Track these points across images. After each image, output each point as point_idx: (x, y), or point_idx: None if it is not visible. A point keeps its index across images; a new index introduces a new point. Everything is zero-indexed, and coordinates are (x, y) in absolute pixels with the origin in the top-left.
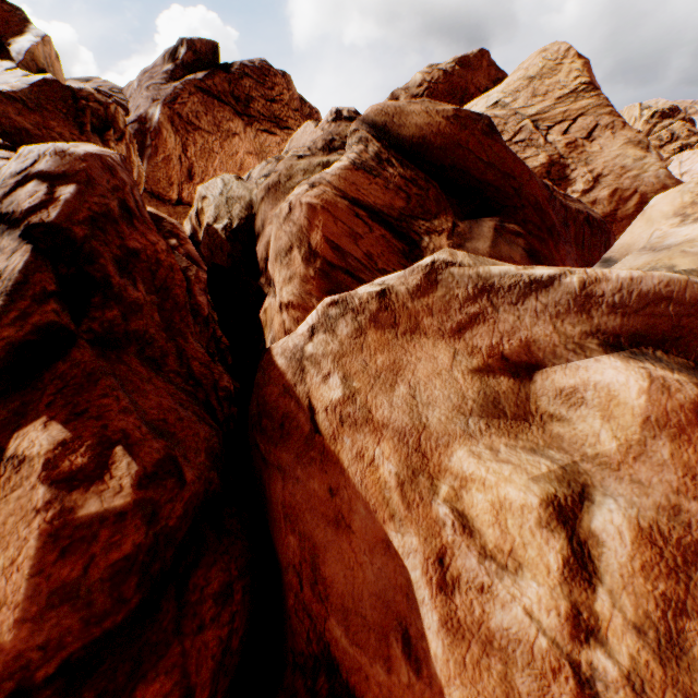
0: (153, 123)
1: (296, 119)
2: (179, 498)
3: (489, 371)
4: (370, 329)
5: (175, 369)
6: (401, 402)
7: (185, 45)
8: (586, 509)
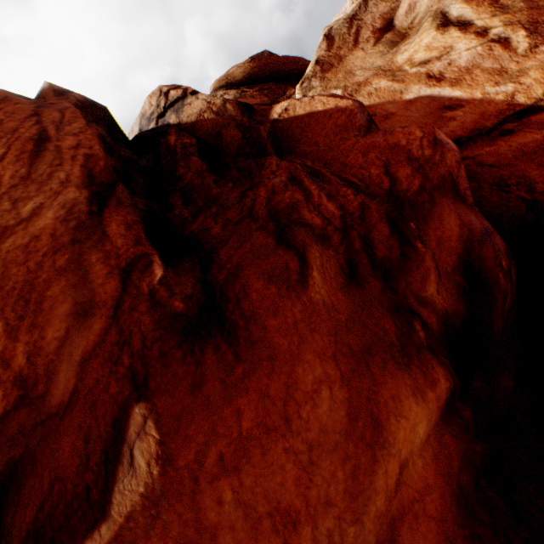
0: None
1: None
2: None
3: (379, 40)
4: (325, 75)
5: None
6: (363, 73)
7: None
8: (448, 16)
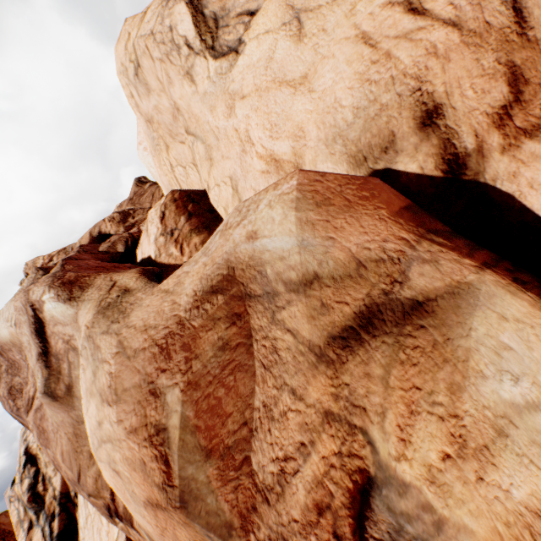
0: None
1: None
2: None
3: None
4: None
5: None
6: None
7: (142, 178)
8: None
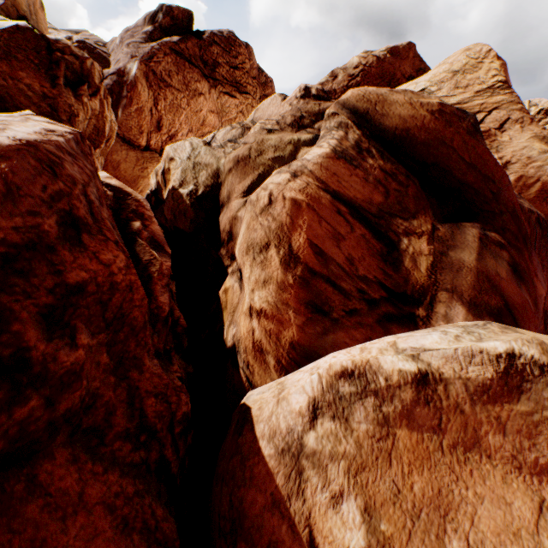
0: (130, 77)
1: (253, 85)
2: None
3: None
4: (400, 428)
5: (122, 427)
6: None
7: (165, 10)
8: None
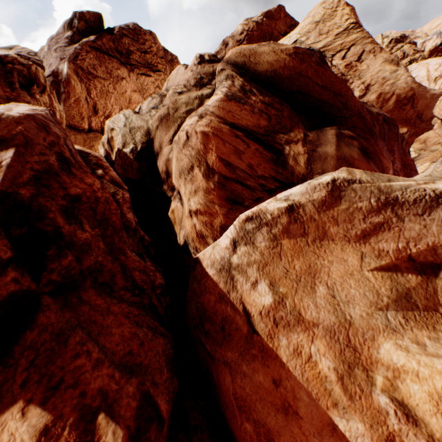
0: (63, 76)
1: (162, 64)
2: (161, 439)
3: (396, 270)
4: (283, 239)
5: (122, 285)
6: (324, 303)
7: (78, 16)
8: None
